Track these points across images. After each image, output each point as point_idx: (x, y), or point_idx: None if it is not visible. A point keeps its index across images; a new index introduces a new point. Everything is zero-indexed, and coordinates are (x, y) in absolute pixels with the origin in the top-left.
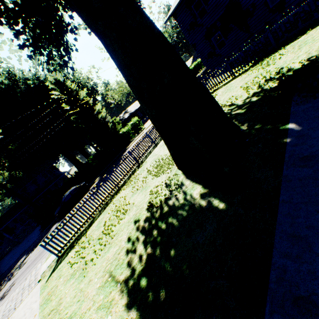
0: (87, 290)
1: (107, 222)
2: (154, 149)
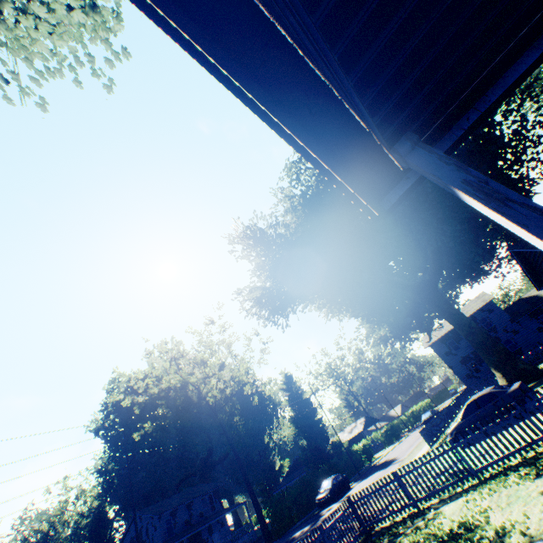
0: None
1: None
2: None
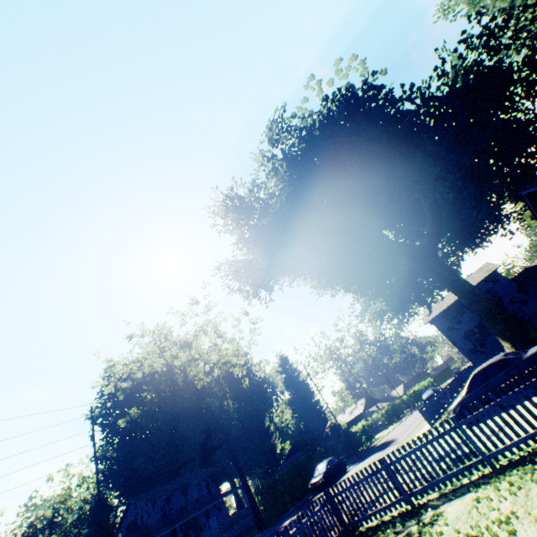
0: None
1: None
2: None
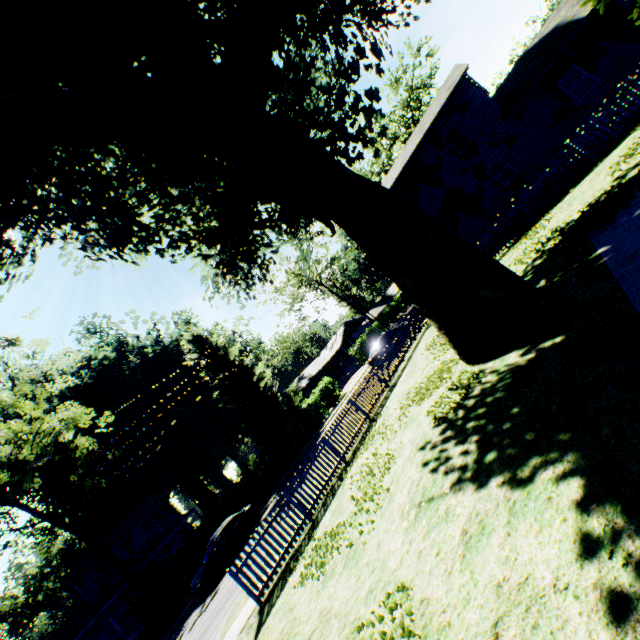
0: (382, 551)
1: (355, 495)
2: (393, 389)
